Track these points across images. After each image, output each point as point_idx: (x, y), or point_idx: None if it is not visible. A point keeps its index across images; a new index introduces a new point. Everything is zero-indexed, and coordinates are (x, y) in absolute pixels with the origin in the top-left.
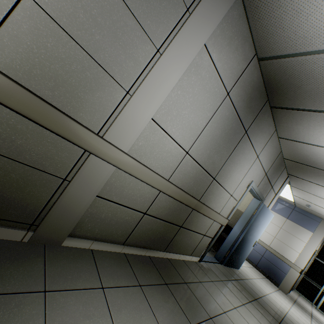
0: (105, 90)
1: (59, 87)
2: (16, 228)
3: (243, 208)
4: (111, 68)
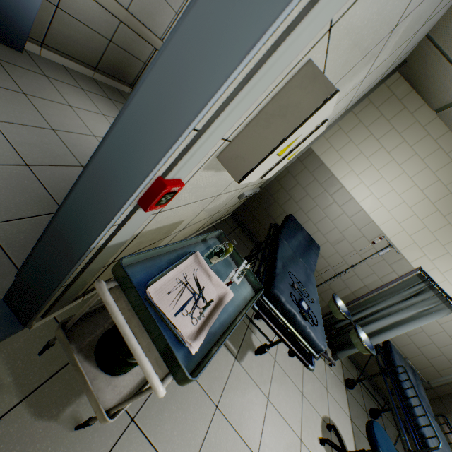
0: (167, 15)
1: (150, 17)
2: (126, 86)
3: None
4: (171, 2)
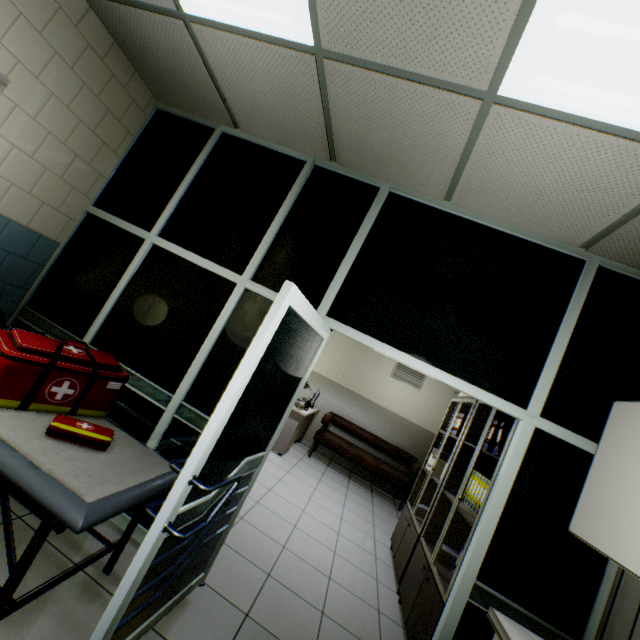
0: None
1: None
2: None
3: (422, 421)
4: None
